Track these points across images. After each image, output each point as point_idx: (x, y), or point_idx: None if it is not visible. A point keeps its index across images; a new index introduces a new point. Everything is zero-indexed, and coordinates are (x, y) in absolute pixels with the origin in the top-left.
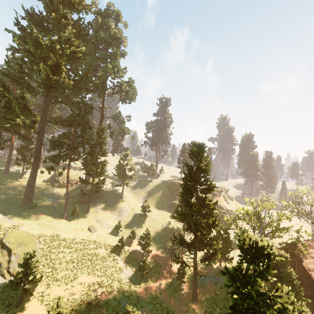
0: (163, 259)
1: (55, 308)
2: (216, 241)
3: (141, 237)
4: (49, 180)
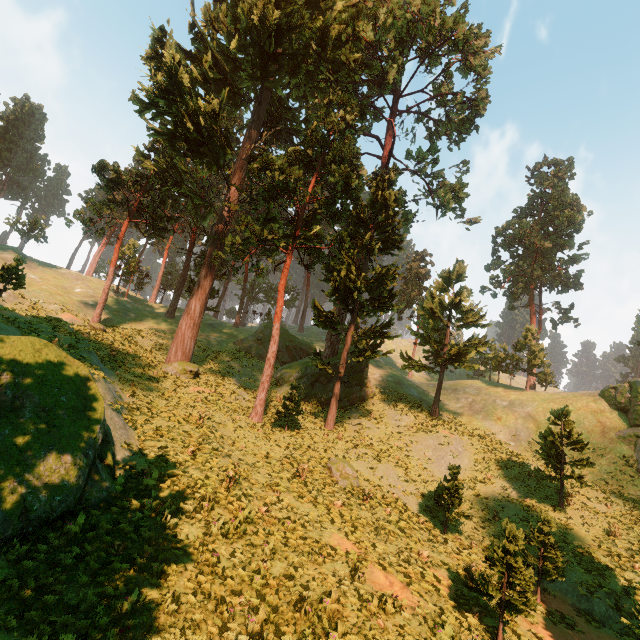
0: None
1: None
2: None
3: None
4: (245, 340)
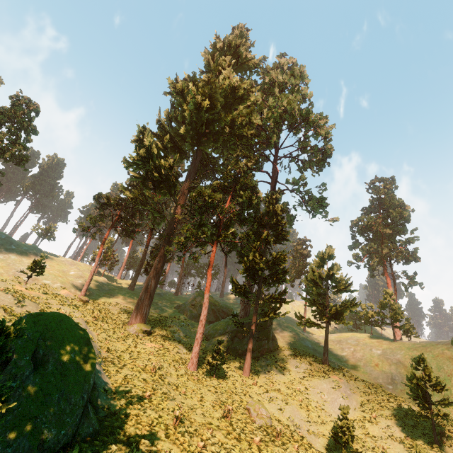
0: None
1: None
2: None
3: None
4: (183, 305)
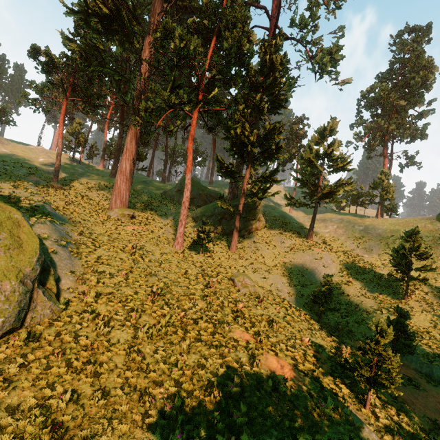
0: None
1: None
2: None
3: None
4: (169, 191)
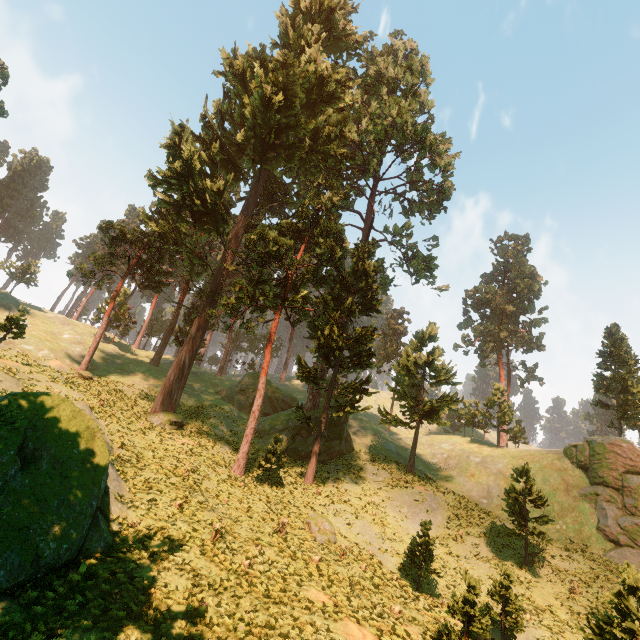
0: None
1: None
2: None
3: (600, 622)
4: (228, 390)
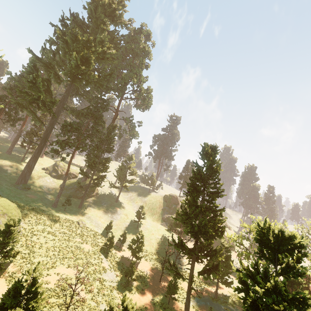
0: (152, 271)
1: (31, 274)
2: (218, 252)
3: (133, 240)
4: (48, 168)
